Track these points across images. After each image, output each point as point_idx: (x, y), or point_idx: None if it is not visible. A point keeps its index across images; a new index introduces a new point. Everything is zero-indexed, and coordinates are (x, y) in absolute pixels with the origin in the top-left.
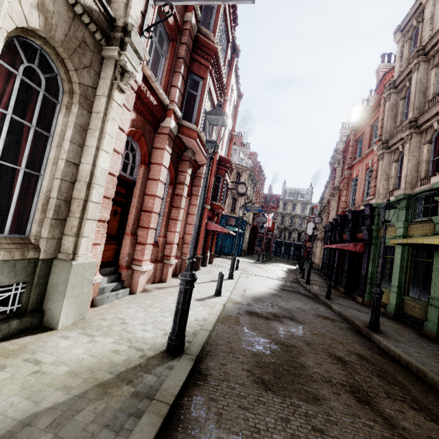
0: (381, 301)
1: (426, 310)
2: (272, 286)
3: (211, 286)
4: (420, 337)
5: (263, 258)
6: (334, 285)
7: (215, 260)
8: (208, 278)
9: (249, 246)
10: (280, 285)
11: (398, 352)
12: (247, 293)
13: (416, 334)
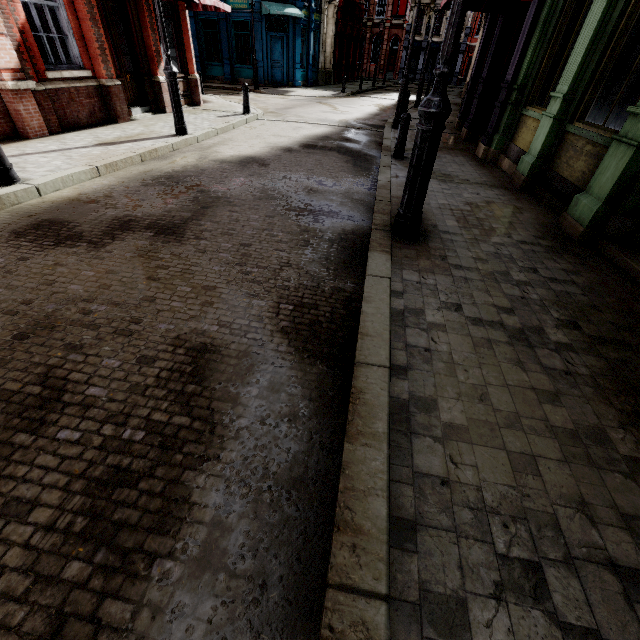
0: (520, 148)
1: (602, 159)
2: (291, 141)
3: (59, 158)
4: (539, 238)
5: (366, 87)
6: (459, 123)
7: (231, 98)
8: (107, 138)
9: (341, 61)
10: (316, 138)
11: (365, 324)
12: (170, 166)
13: (533, 230)
